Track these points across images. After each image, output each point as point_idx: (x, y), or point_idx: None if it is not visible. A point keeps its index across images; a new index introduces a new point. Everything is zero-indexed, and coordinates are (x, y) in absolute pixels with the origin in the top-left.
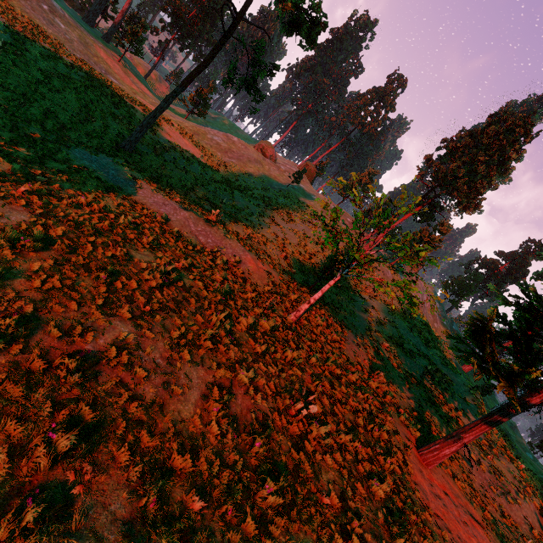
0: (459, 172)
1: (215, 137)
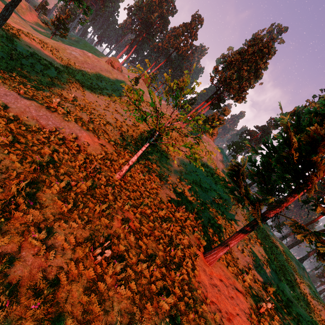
0: (233, 77)
1: (73, 52)
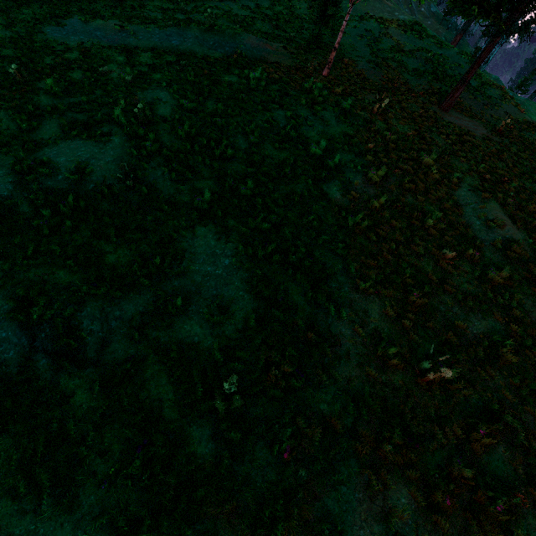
0: None
1: None
